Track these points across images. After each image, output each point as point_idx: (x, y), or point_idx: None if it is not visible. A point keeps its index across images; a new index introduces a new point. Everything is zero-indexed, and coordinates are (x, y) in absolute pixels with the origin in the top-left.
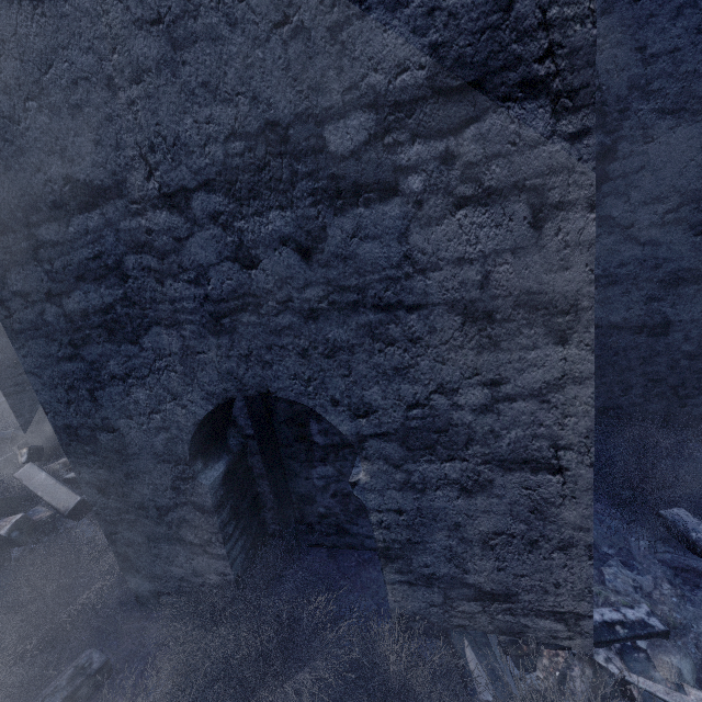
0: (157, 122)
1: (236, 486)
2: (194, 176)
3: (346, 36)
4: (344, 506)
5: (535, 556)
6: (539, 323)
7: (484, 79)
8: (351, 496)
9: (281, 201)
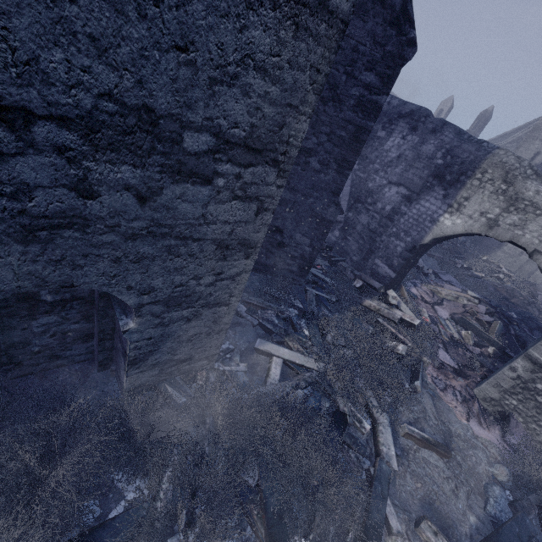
0: (6, 26)
1: None
2: (47, 105)
3: (217, 89)
4: (62, 340)
5: (207, 339)
6: (243, 251)
7: (263, 151)
8: (71, 332)
9: (136, 161)
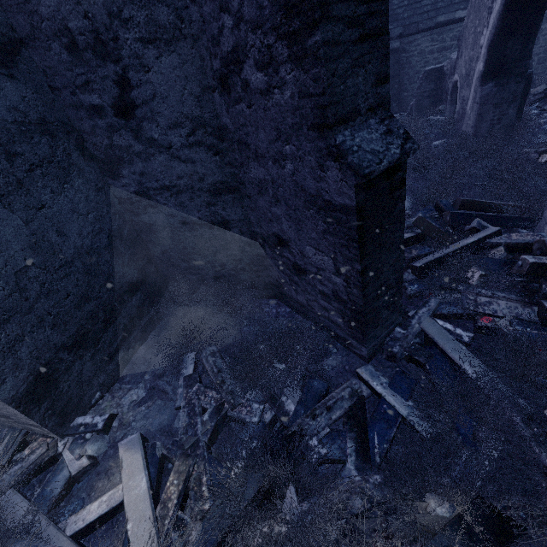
0: None
1: None
2: None
3: None
4: None
5: None
6: None
7: None
8: None
9: None
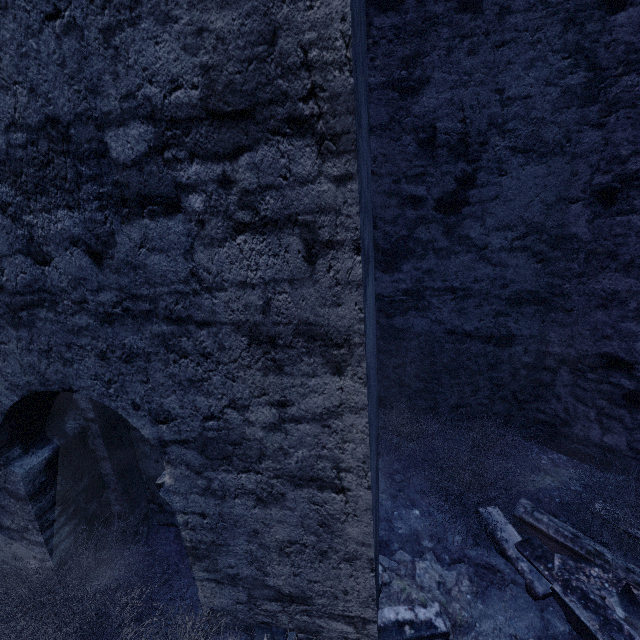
0: None
1: (67, 471)
2: None
3: (119, 42)
4: None
5: (326, 565)
6: (317, 352)
7: (254, 109)
8: None
9: (68, 200)
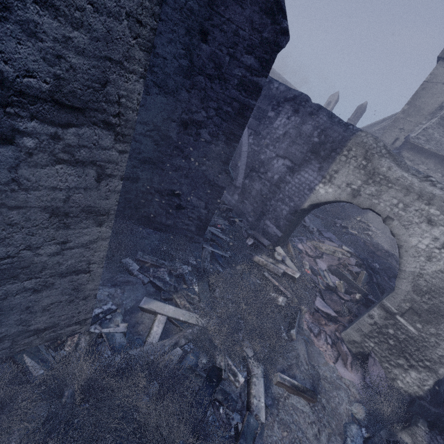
0: None
1: None
2: None
3: None
4: None
5: (71, 306)
6: (91, 218)
7: (85, 109)
8: None
9: None
